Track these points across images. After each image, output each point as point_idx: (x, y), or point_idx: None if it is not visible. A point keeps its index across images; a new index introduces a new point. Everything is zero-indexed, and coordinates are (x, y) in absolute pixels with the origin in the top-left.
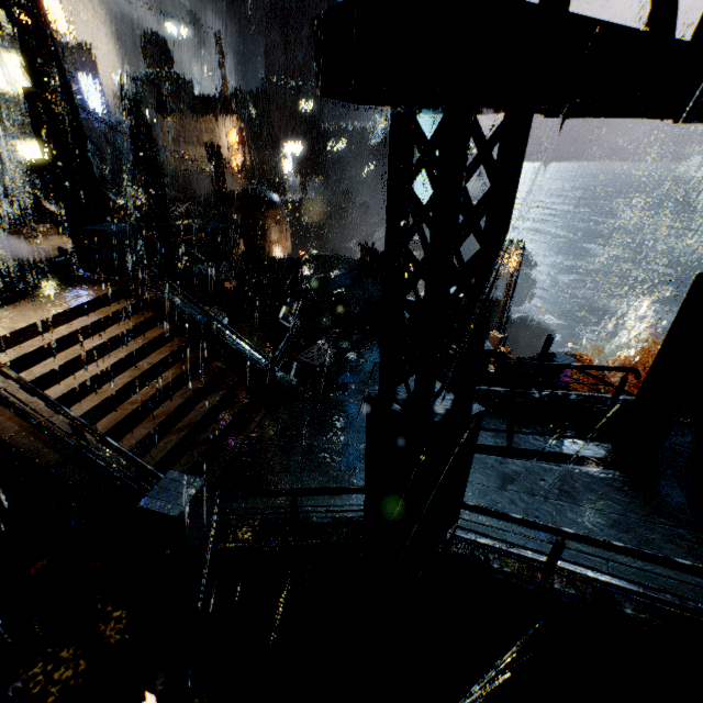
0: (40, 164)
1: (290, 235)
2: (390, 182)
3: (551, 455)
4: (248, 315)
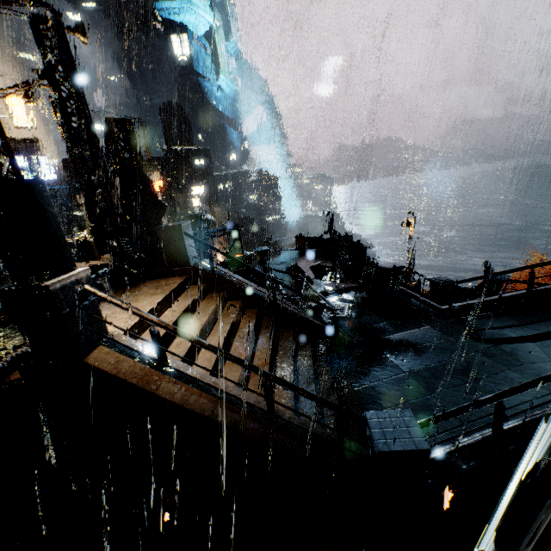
0: None
1: None
2: None
3: None
4: None
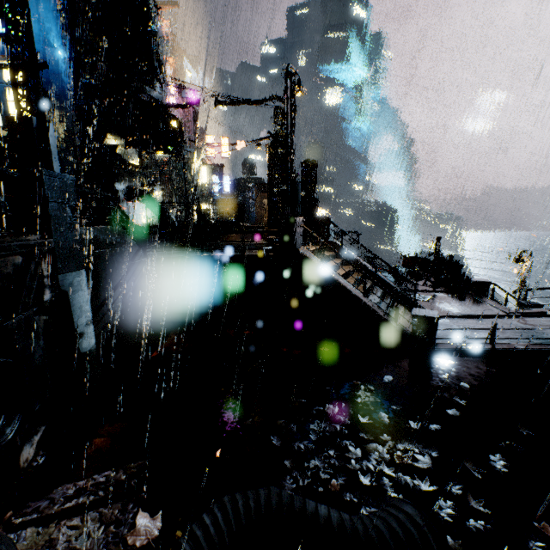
0: (242, 206)
1: None
2: None
3: None
4: None
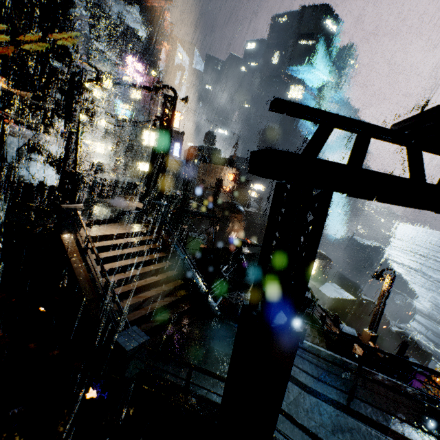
0: (145, 173)
1: (245, 230)
2: (271, 206)
3: (380, 425)
4: (207, 266)
